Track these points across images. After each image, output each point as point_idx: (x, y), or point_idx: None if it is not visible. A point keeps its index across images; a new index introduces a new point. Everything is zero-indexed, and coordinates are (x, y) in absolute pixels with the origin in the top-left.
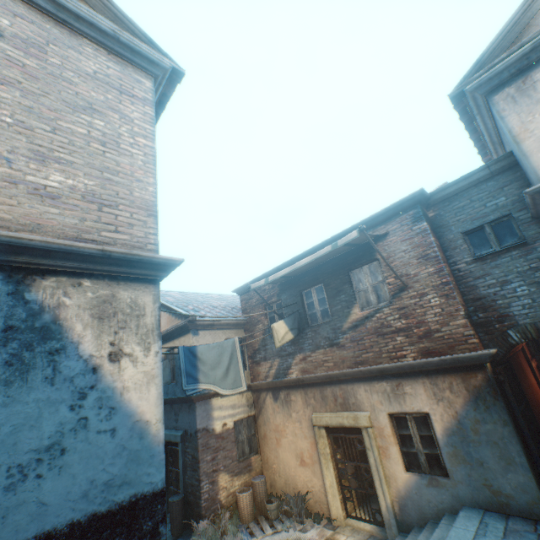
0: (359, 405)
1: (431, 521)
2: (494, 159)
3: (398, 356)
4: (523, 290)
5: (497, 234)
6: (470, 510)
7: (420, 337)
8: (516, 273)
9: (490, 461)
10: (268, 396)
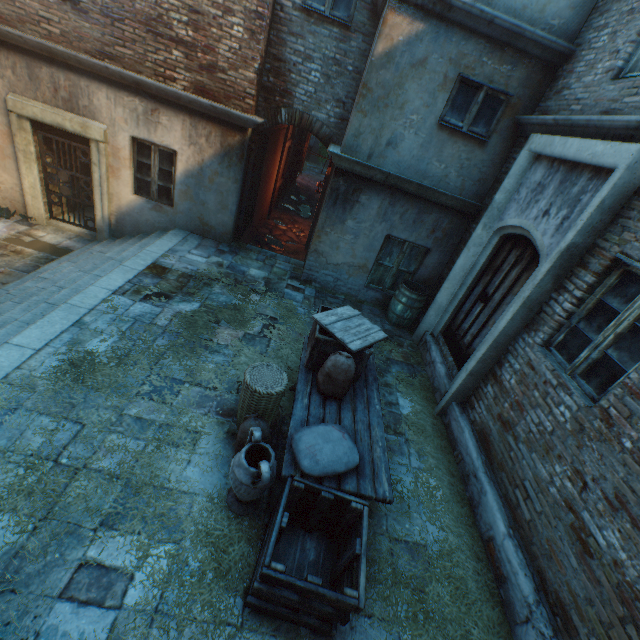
0: (94, 113)
1: (145, 234)
2: None
3: (168, 77)
4: (316, 78)
5: None
6: (180, 232)
7: (203, 68)
8: (323, 56)
9: (211, 205)
10: None
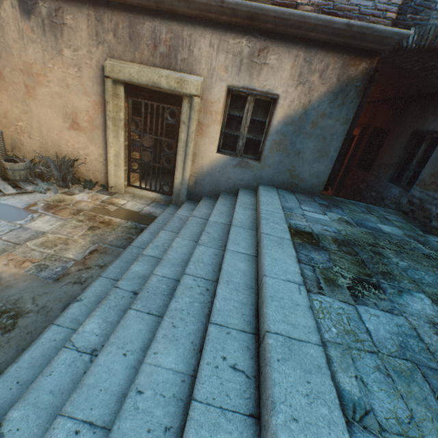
0: (191, 65)
1: (224, 193)
2: None
3: (287, 4)
4: None
5: None
6: (267, 187)
7: None
8: None
9: (308, 153)
10: (8, 1)
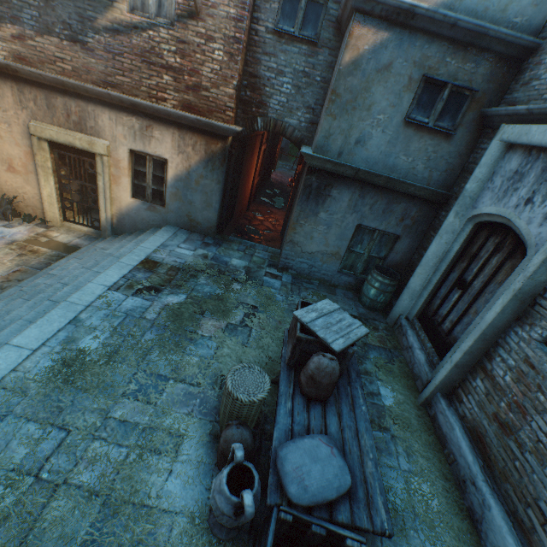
0: (99, 132)
1: (141, 231)
2: None
3: (159, 98)
4: (288, 89)
5: (306, 16)
6: (171, 228)
7: (189, 88)
8: (293, 70)
9: (198, 203)
10: None
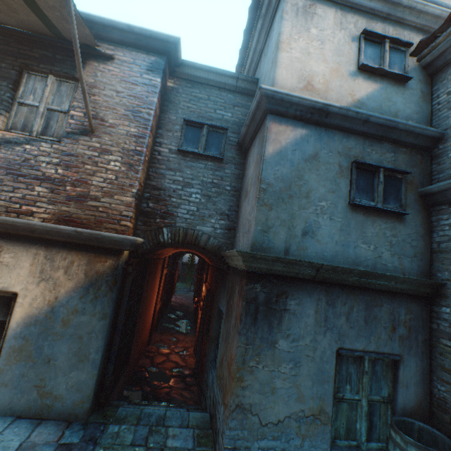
0: None
1: None
2: (246, 76)
3: (23, 211)
4: (197, 198)
5: (209, 141)
6: None
7: (71, 198)
8: (201, 182)
9: (62, 358)
10: None
